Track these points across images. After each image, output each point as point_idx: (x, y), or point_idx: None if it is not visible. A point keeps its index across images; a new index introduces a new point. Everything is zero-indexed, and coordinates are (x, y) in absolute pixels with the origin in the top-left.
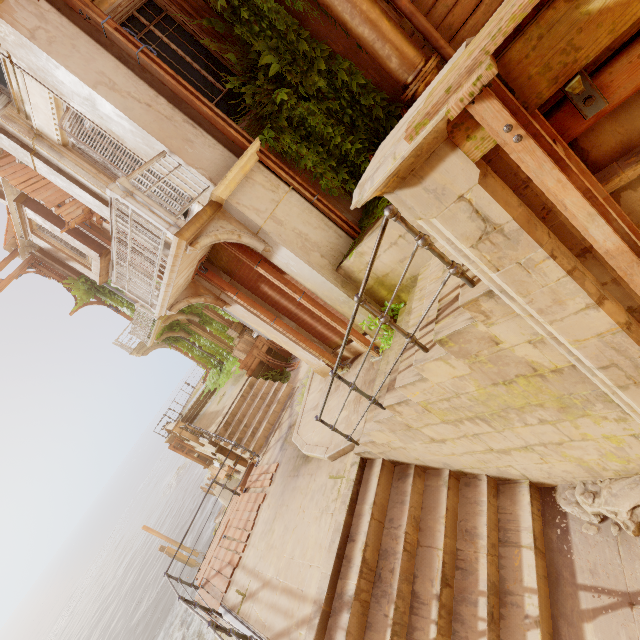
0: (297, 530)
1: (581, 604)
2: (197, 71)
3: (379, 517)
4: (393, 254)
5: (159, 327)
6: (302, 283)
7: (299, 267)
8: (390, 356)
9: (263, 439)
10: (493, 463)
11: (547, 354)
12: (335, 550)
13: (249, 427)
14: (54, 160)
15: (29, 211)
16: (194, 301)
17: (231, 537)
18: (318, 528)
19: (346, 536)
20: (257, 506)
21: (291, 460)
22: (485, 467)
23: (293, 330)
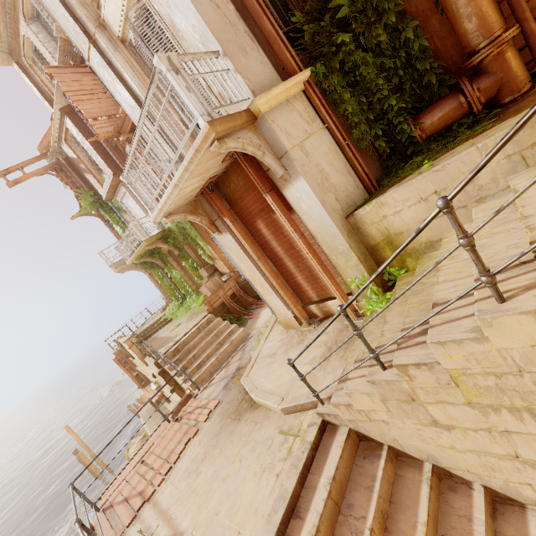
0: (229, 481)
1: None
2: (266, 5)
3: (336, 497)
4: (418, 211)
5: (142, 249)
6: (306, 223)
7: (310, 204)
8: (388, 316)
9: (207, 374)
10: (504, 474)
11: None
12: (276, 523)
13: (196, 359)
14: (108, 52)
15: (69, 121)
16: (190, 218)
17: (149, 464)
18: (256, 487)
19: (292, 509)
20: (186, 439)
21: (234, 401)
22: (488, 475)
23: (274, 273)
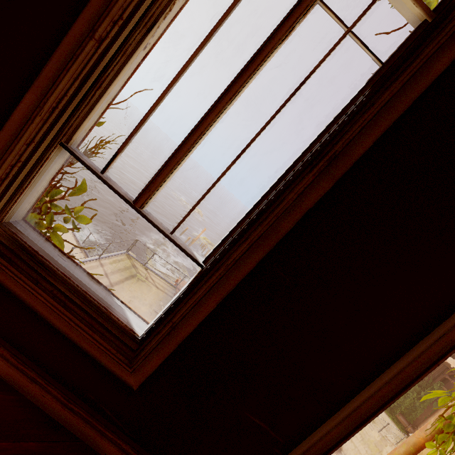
0: None
1: (336, 453)
2: None
3: None
4: (380, 417)
5: None
6: None
7: None
8: None
9: None
10: None
11: (385, 453)
12: None
13: None
14: None
15: None
16: None
17: None
18: None
19: None
20: None
21: None
22: None
23: None
